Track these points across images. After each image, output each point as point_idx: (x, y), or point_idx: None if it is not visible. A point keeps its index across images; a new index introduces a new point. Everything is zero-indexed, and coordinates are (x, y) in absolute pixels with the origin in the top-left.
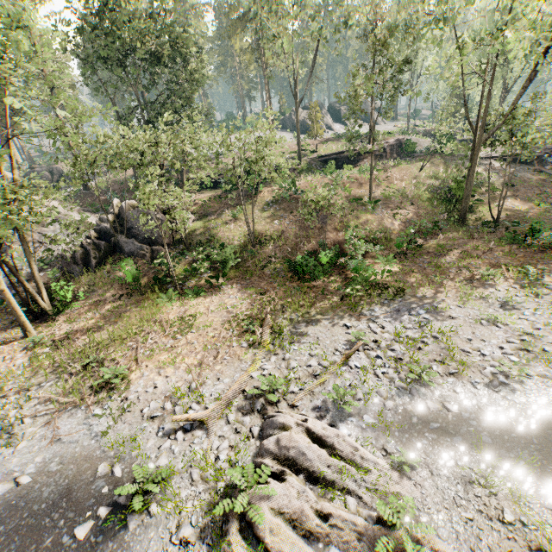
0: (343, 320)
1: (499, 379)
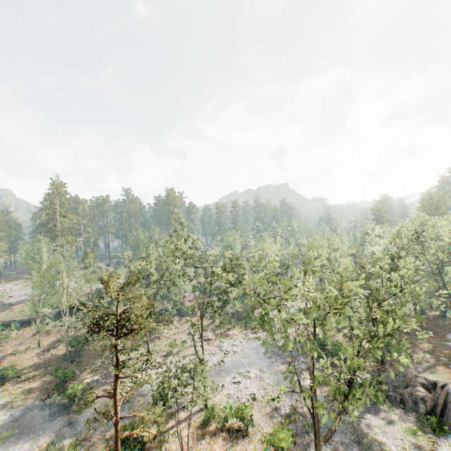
0: None
1: None
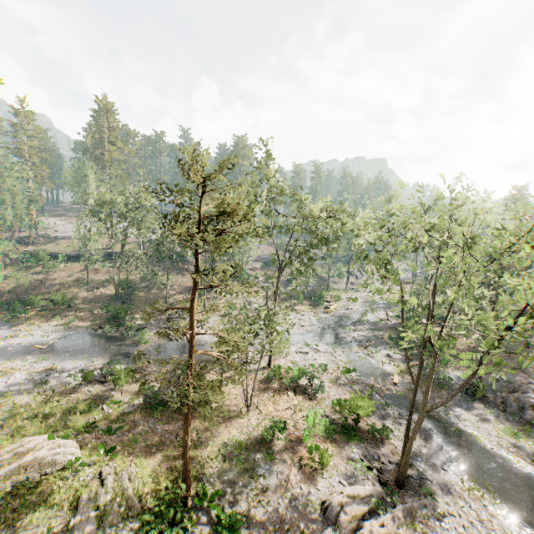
0: None
1: None
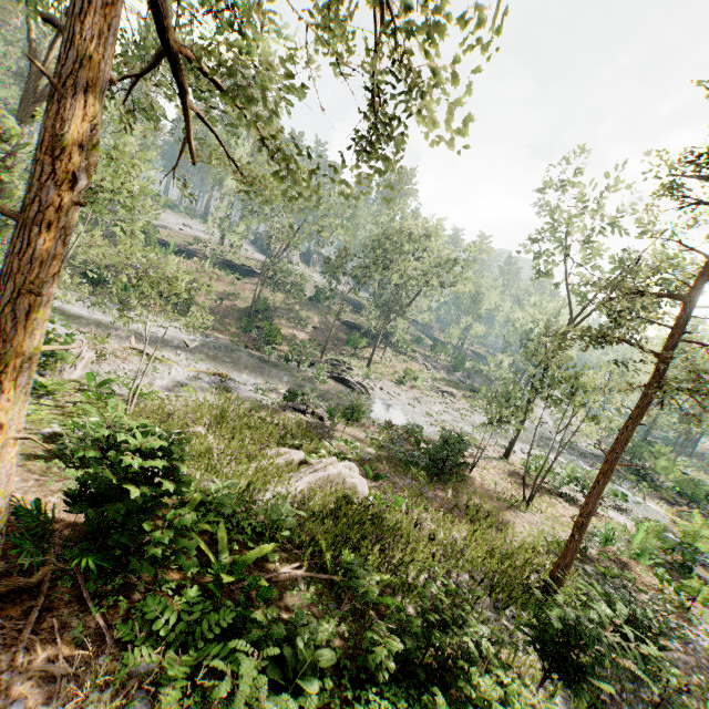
0: (76, 292)
1: (95, 314)
